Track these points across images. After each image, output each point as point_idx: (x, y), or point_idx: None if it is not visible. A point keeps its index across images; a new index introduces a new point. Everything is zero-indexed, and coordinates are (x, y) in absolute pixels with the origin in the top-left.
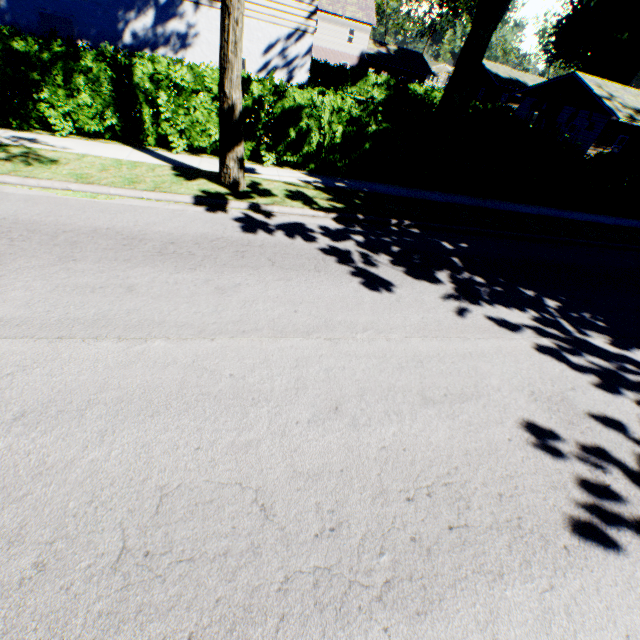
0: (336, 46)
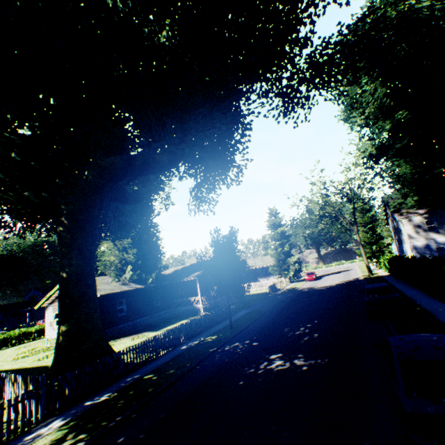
0: None
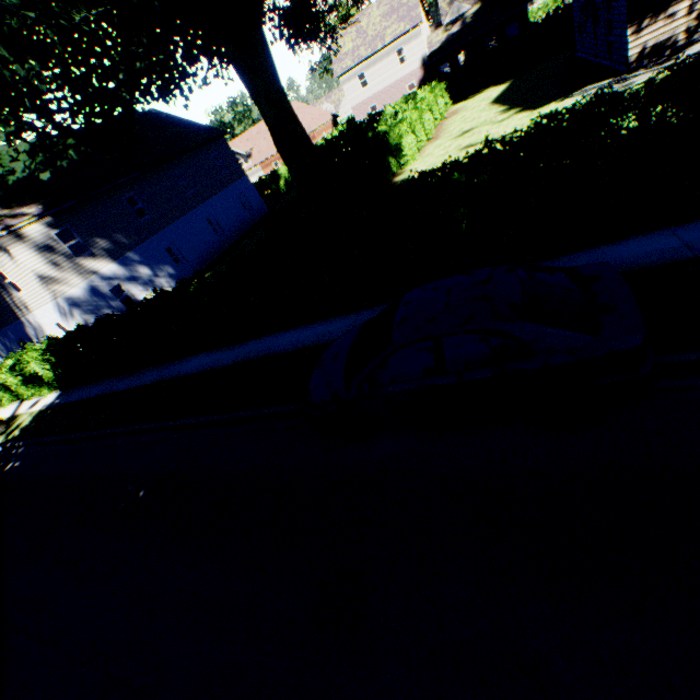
0: (392, 78)
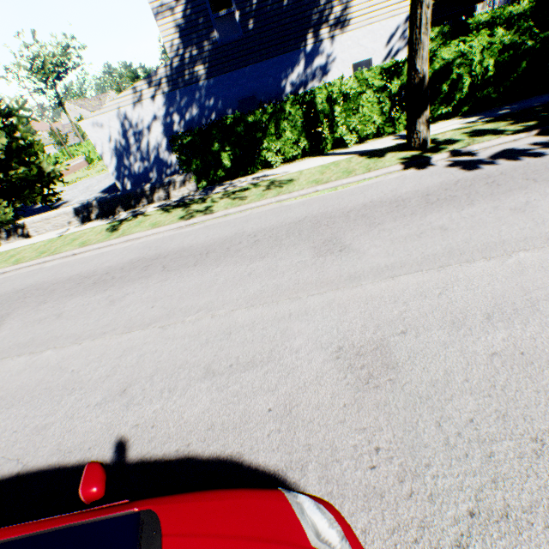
0: None
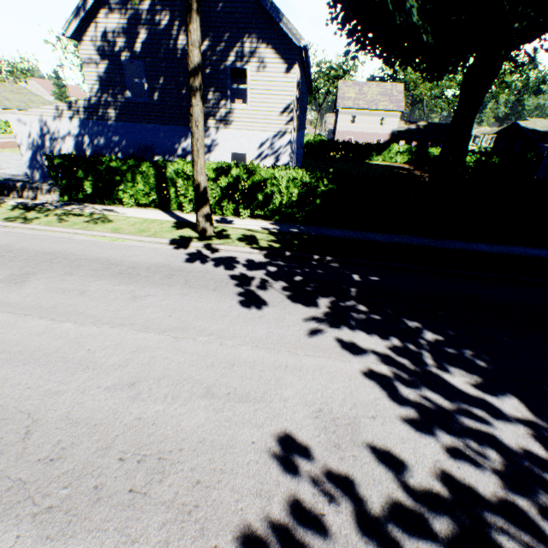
0: (370, 129)
